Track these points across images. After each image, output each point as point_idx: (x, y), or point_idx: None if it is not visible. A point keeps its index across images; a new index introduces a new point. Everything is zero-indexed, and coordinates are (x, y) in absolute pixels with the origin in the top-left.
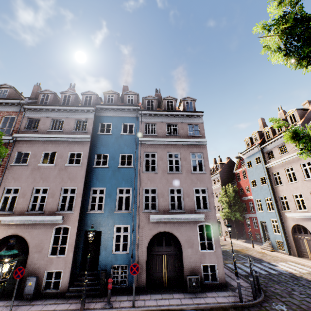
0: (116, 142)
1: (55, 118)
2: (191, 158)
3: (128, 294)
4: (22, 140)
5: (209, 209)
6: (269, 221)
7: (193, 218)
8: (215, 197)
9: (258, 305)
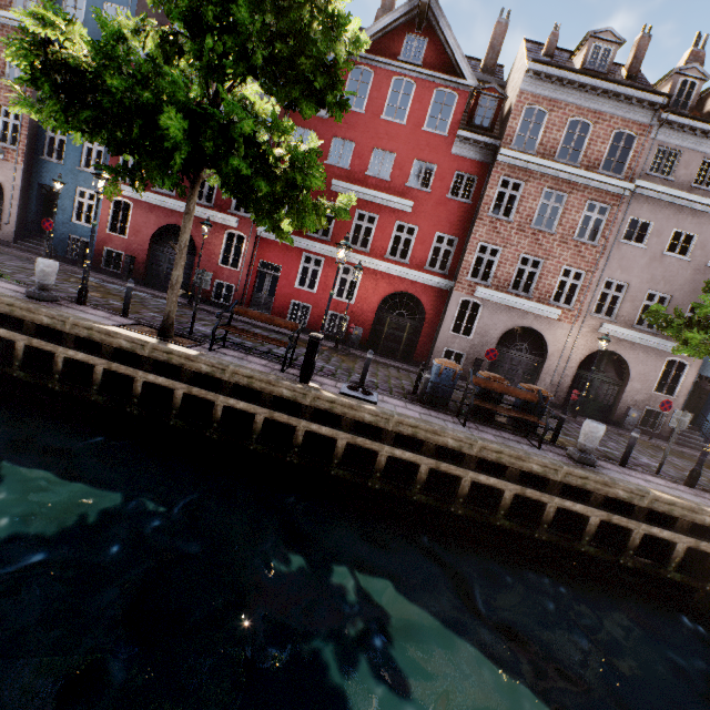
0: None
1: (709, 157)
2: None
3: None
4: (641, 195)
5: None
6: None
7: None
8: None
9: None
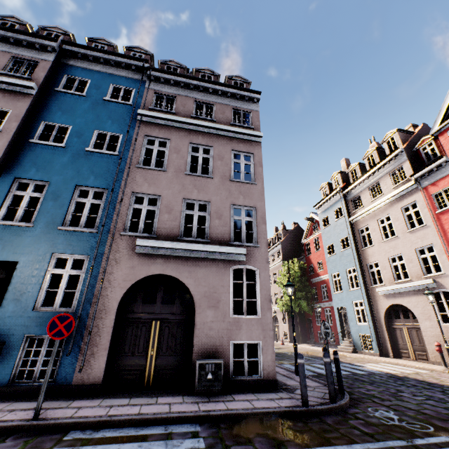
0: (92, 110)
1: None
2: (232, 158)
3: (47, 399)
4: None
5: (257, 243)
6: (351, 305)
7: (223, 255)
8: (273, 281)
9: (340, 412)
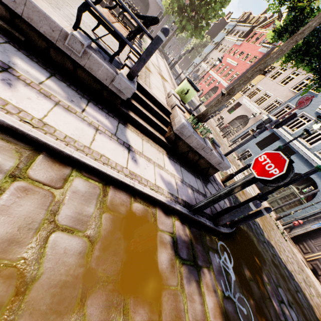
0: None
1: None
2: None
3: None
4: None
5: None
6: (195, 63)
7: (161, 5)
8: None
9: None
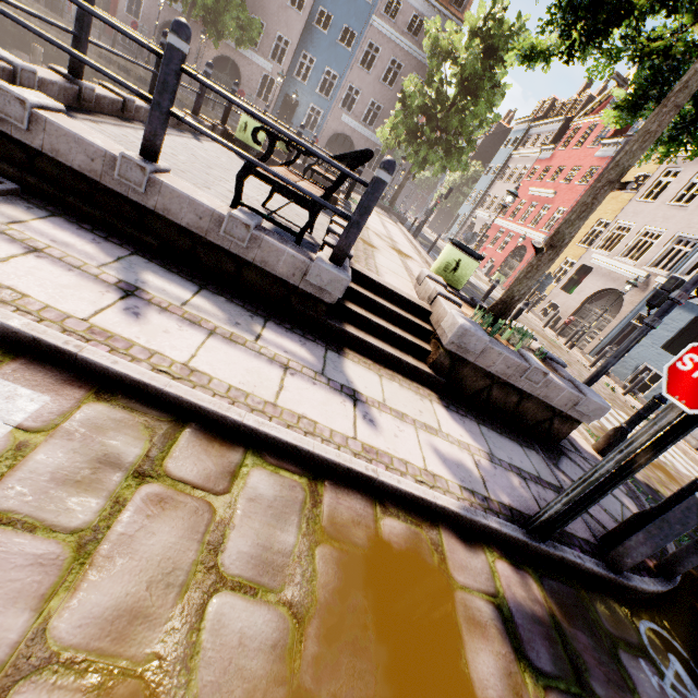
0: (347, 4)
1: None
2: None
3: None
4: None
5: None
6: (463, 215)
7: (375, 140)
8: None
9: None
